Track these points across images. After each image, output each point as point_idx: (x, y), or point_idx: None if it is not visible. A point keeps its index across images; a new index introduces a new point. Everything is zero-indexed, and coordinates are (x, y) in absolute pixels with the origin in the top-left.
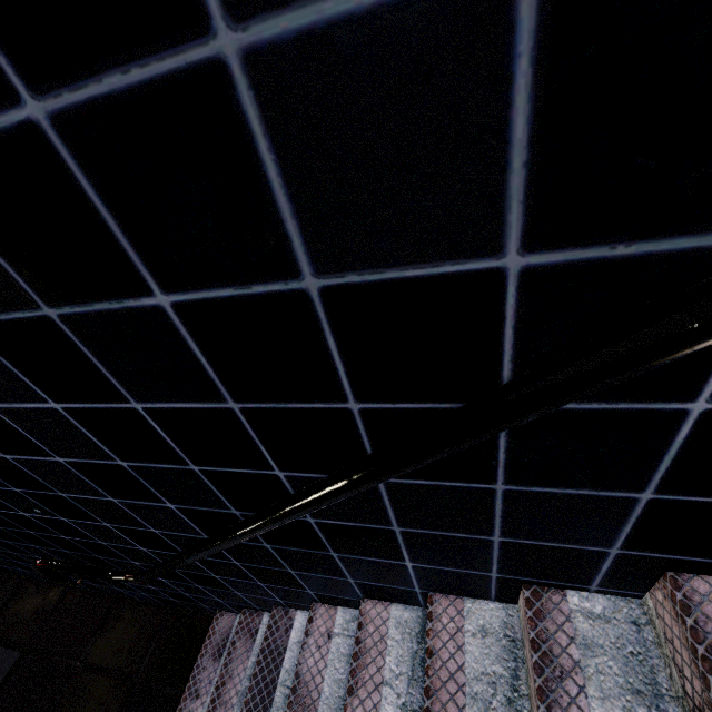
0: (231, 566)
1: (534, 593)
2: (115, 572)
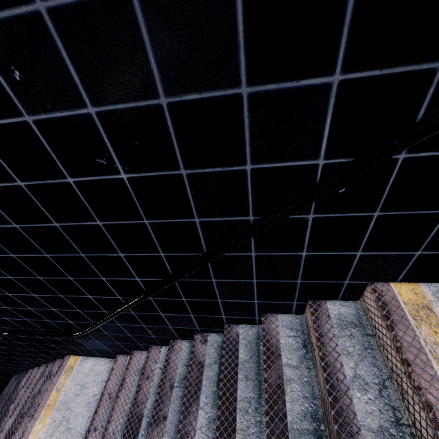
0: (2, 361)
1: (49, 363)
2: None
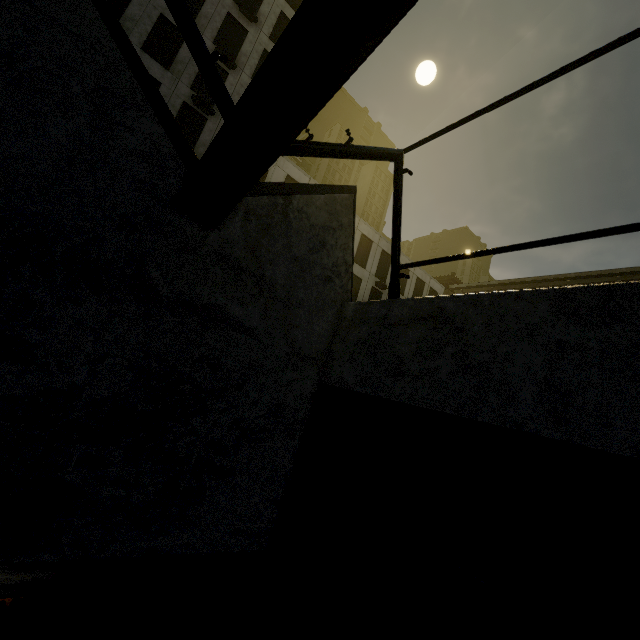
0: None
1: None
2: None
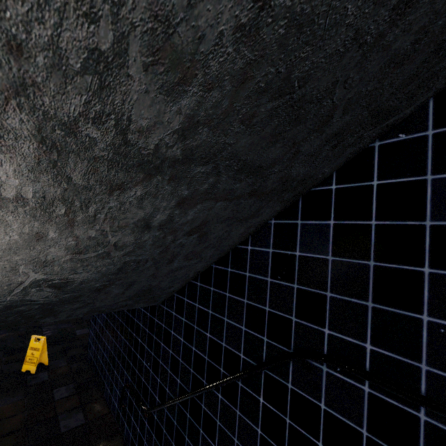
0: (173, 424)
1: None
2: (143, 403)
